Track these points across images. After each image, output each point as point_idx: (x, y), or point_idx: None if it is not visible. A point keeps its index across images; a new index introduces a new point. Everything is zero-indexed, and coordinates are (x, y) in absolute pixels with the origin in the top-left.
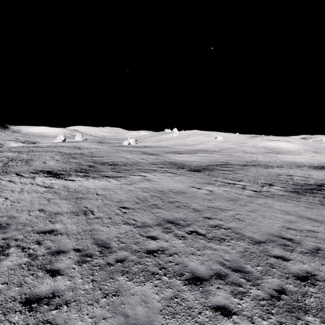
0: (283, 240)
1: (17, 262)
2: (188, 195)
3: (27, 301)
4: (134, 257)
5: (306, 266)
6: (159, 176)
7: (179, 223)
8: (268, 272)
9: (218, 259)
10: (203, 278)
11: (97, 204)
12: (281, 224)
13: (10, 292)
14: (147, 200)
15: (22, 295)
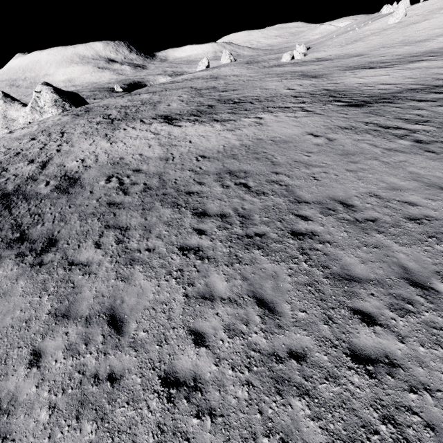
0: (337, 205)
1: (113, 185)
2: (288, 146)
3: (109, 203)
4: (175, 194)
5: (321, 228)
6: (279, 118)
7: (238, 174)
8: (269, 223)
9: (236, 206)
10: (209, 214)
11: (182, 152)
12: (371, 190)
13: (105, 198)
14: (230, 150)
15: (108, 200)
